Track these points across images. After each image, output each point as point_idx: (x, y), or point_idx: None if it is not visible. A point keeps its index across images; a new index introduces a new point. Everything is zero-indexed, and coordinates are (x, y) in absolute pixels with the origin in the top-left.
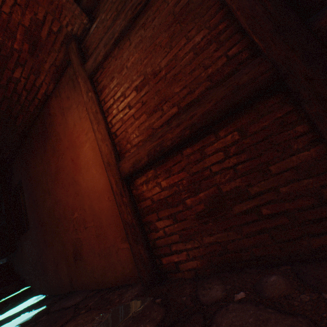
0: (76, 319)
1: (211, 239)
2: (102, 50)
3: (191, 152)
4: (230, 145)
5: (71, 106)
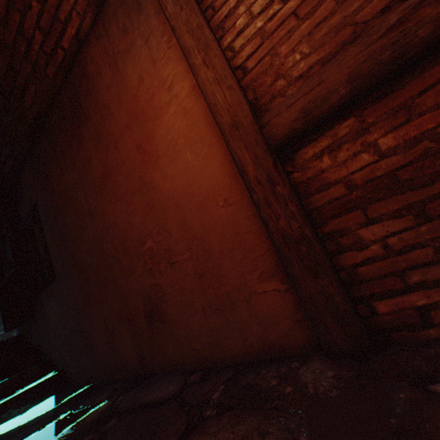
0: (207, 429)
1: None
2: None
3: None
4: None
5: (132, 45)
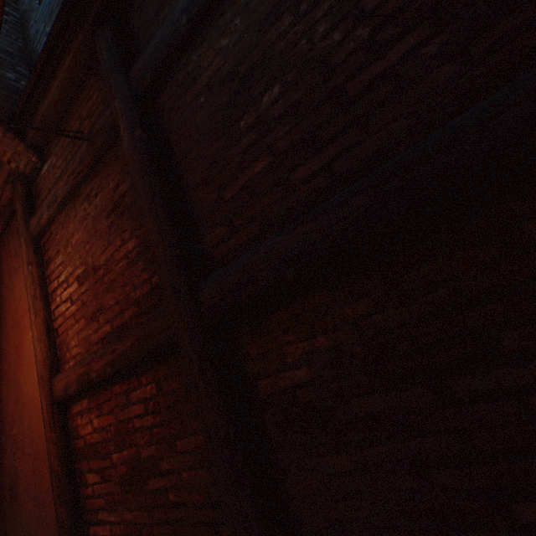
0: None
1: (131, 515)
2: (46, 212)
3: (120, 391)
4: (149, 398)
5: (19, 267)
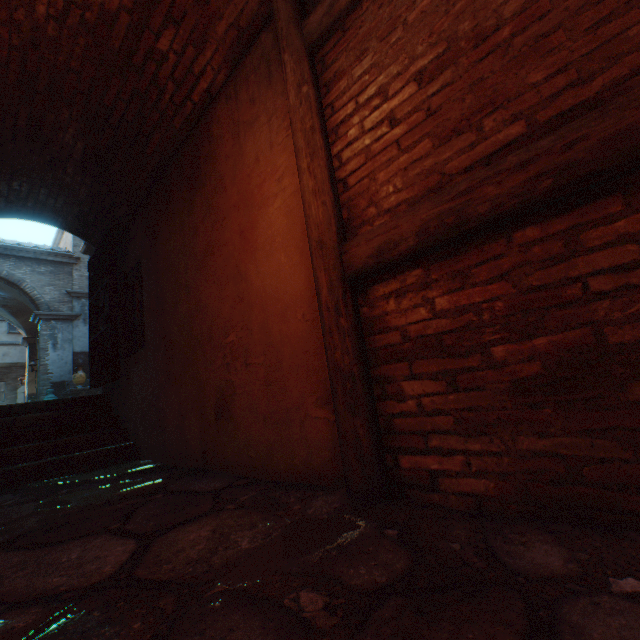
0: (220, 515)
1: (539, 444)
2: None
3: (538, 238)
4: None
5: (256, 119)
